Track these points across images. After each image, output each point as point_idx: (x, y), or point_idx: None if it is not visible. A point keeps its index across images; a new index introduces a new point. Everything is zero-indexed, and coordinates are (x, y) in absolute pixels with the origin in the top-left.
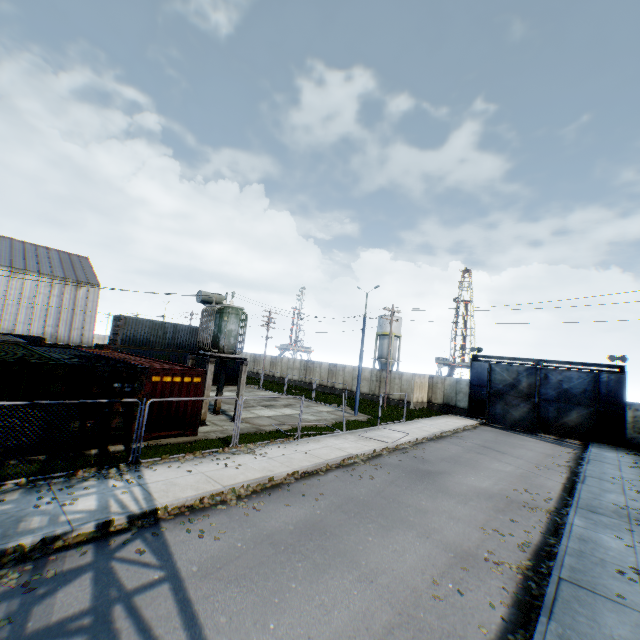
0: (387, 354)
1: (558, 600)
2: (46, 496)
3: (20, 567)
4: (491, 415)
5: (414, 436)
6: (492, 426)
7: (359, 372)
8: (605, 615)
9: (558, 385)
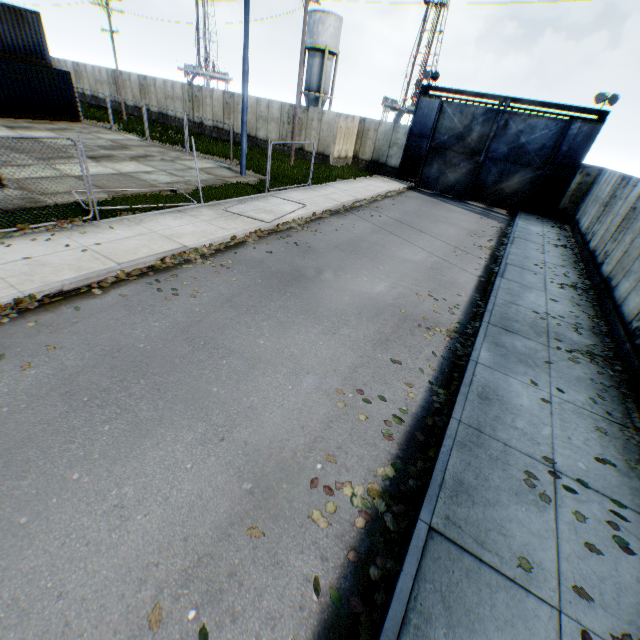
0: (317, 85)
1: (410, 629)
2: None
3: None
4: (424, 177)
5: (312, 209)
6: (421, 192)
7: (243, 102)
8: None
9: (515, 139)
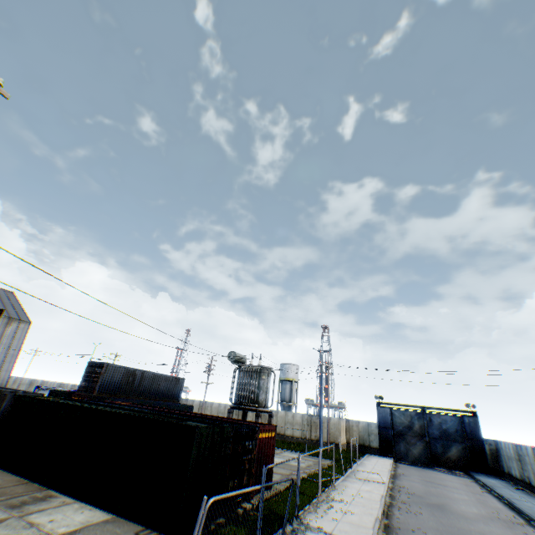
0: (289, 397)
1: None
2: None
3: None
4: (397, 452)
5: (385, 475)
6: (403, 462)
7: (321, 419)
8: None
9: (439, 426)
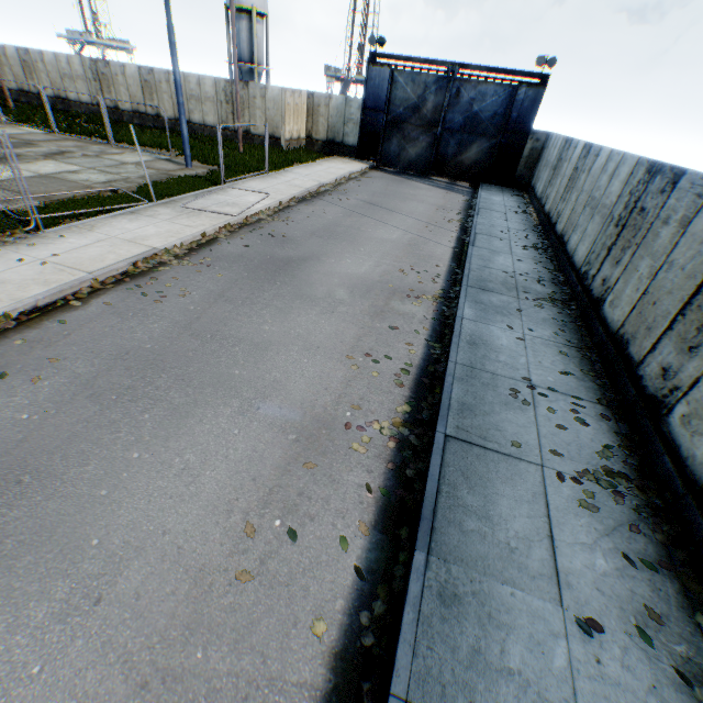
0: (249, 54)
1: (443, 495)
2: None
3: None
4: (385, 155)
5: (277, 198)
6: (384, 171)
7: (176, 81)
8: (501, 497)
9: (469, 107)
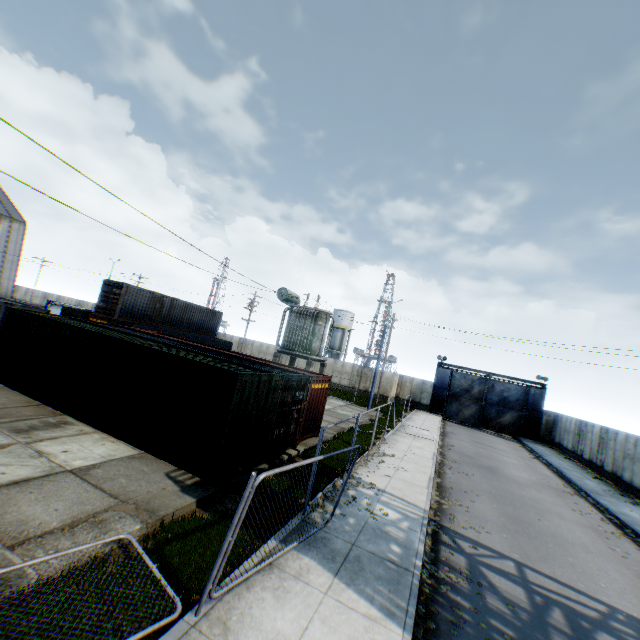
0: (339, 346)
1: None
2: (353, 507)
3: (443, 568)
4: (447, 412)
5: (435, 433)
6: (451, 421)
7: (376, 373)
8: None
9: (500, 393)
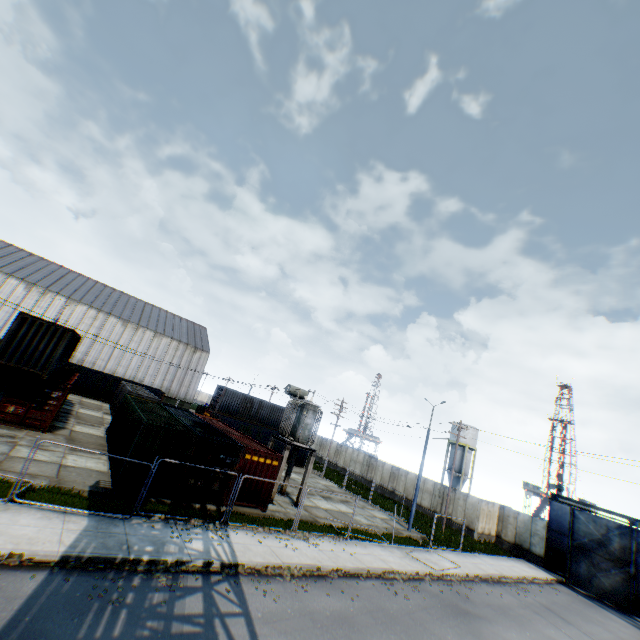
0: (458, 466)
1: None
2: (174, 531)
3: (166, 574)
4: (573, 573)
5: (465, 570)
6: (572, 588)
7: (417, 484)
8: None
9: None
